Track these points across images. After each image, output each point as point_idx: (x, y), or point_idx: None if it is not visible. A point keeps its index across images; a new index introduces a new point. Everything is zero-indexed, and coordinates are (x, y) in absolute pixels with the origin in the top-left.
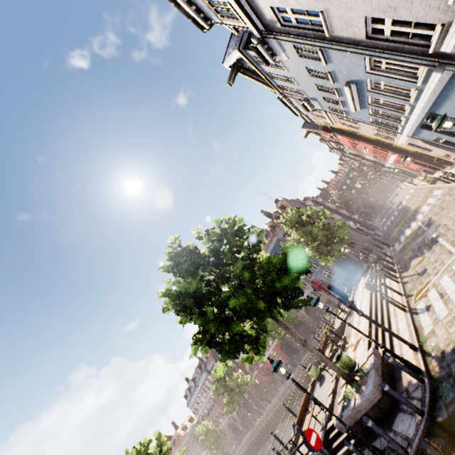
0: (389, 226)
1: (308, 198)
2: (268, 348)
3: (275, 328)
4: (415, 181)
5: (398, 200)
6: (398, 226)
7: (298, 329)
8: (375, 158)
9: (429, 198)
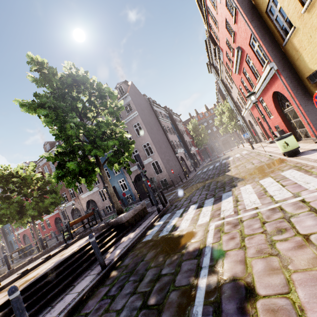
0: (201, 174)
1: (168, 109)
2: (45, 215)
3: (3, 216)
4: (254, 145)
5: (229, 154)
6: (201, 183)
7: (74, 215)
8: (238, 96)
9: (270, 178)
